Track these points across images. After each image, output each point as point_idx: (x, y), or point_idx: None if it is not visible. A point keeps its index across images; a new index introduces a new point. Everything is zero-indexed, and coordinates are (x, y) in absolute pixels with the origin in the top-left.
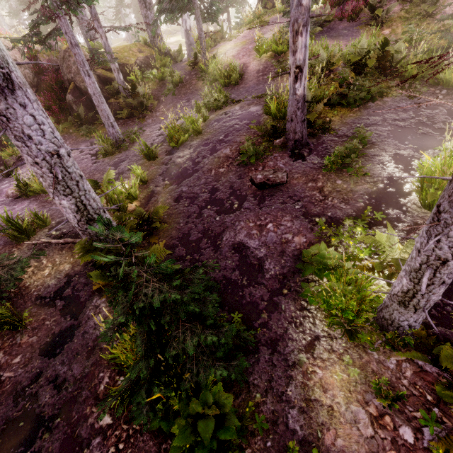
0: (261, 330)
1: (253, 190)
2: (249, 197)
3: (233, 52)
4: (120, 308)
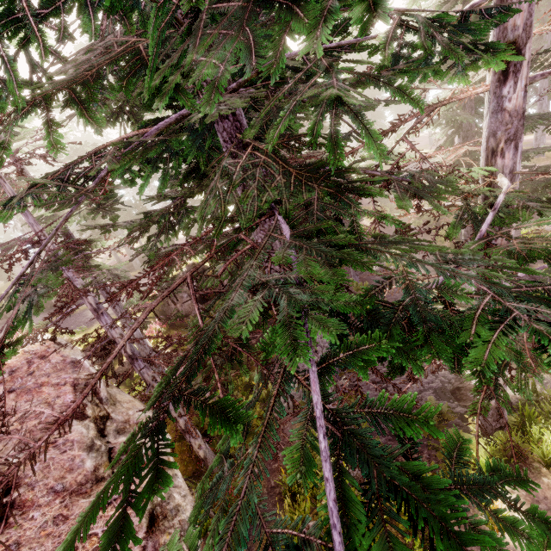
0: None
1: None
2: None
3: None
4: None
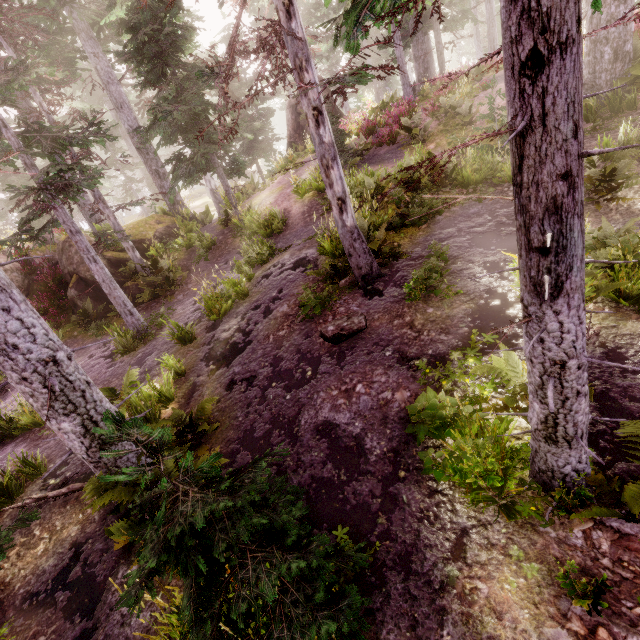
0: (382, 545)
1: (327, 347)
2: (324, 358)
3: (270, 200)
4: (150, 549)
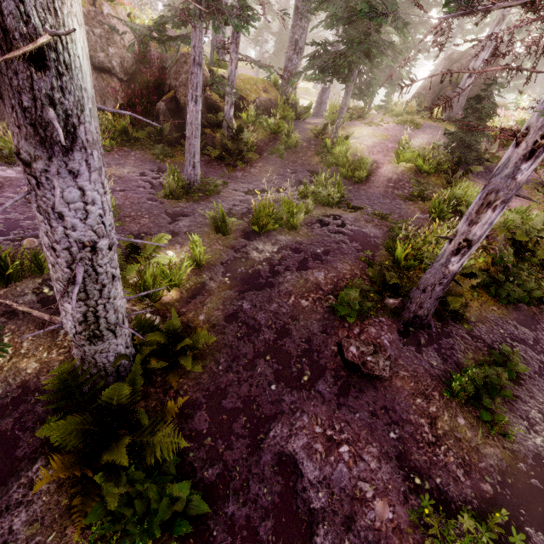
0: None
1: (337, 363)
2: (328, 374)
3: (369, 142)
4: None
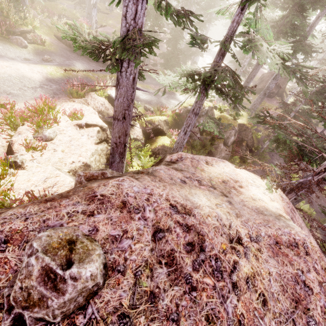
0: None
1: None
2: None
3: None
4: None
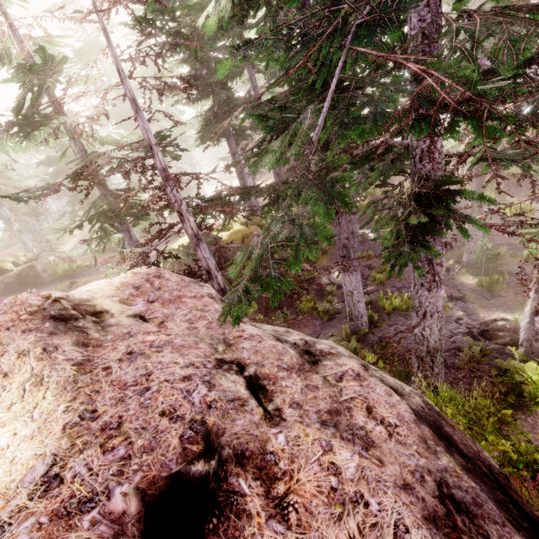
0: None
1: None
2: None
3: None
4: None
